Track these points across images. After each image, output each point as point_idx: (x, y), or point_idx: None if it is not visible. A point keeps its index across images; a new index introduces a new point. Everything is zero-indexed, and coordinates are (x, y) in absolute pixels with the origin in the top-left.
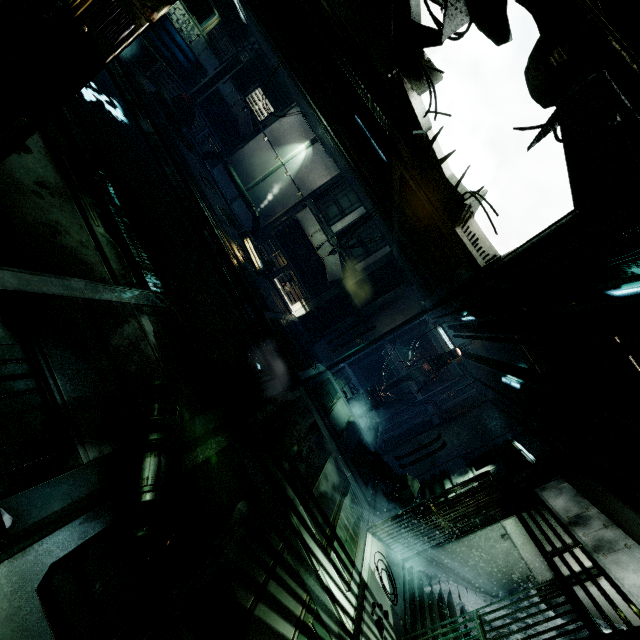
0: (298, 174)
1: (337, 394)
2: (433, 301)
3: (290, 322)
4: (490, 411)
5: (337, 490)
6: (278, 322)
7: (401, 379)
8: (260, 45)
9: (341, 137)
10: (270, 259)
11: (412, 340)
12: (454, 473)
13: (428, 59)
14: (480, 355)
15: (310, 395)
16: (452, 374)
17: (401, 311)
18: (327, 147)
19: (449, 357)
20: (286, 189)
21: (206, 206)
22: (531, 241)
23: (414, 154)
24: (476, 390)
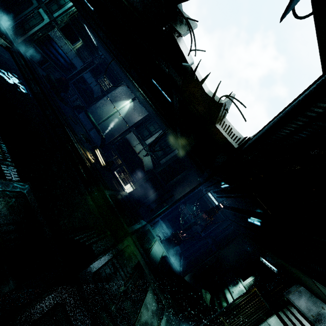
0: (126, 115)
1: (154, 238)
2: (204, 177)
3: (123, 196)
4: (244, 240)
5: (155, 316)
6: (115, 196)
7: (191, 224)
8: (104, 55)
9: (146, 92)
10: (111, 160)
11: (195, 201)
12: (230, 284)
13: (187, 16)
14: (233, 206)
15: (135, 242)
16: (219, 219)
17: (187, 185)
18: (140, 101)
19: (216, 209)
20: (120, 123)
21: (71, 131)
22: (277, 117)
23: (185, 82)
24: (233, 227)
